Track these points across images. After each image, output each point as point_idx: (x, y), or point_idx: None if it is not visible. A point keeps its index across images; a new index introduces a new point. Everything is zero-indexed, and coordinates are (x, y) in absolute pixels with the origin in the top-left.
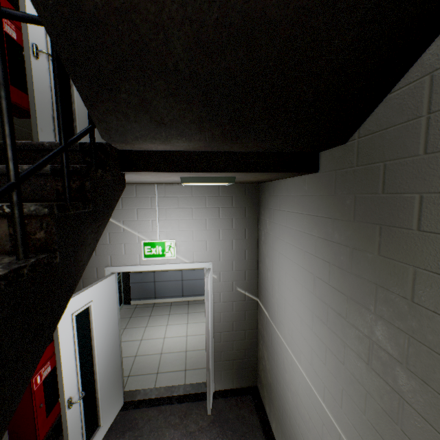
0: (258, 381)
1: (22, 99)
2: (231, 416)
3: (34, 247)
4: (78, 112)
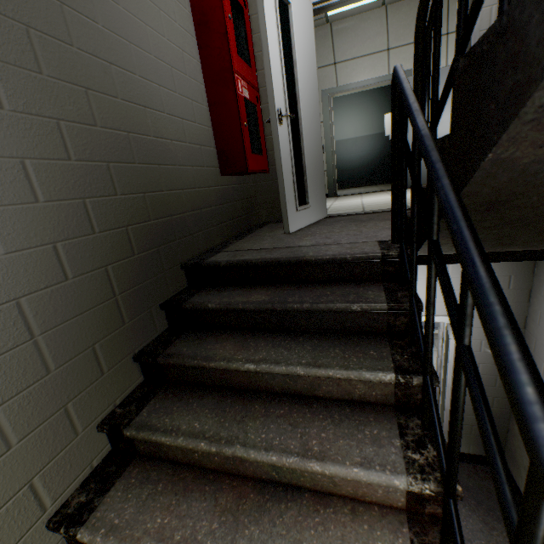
0: (505, 455)
1: (257, 163)
2: (471, 484)
3: (413, 404)
4: (306, 162)
